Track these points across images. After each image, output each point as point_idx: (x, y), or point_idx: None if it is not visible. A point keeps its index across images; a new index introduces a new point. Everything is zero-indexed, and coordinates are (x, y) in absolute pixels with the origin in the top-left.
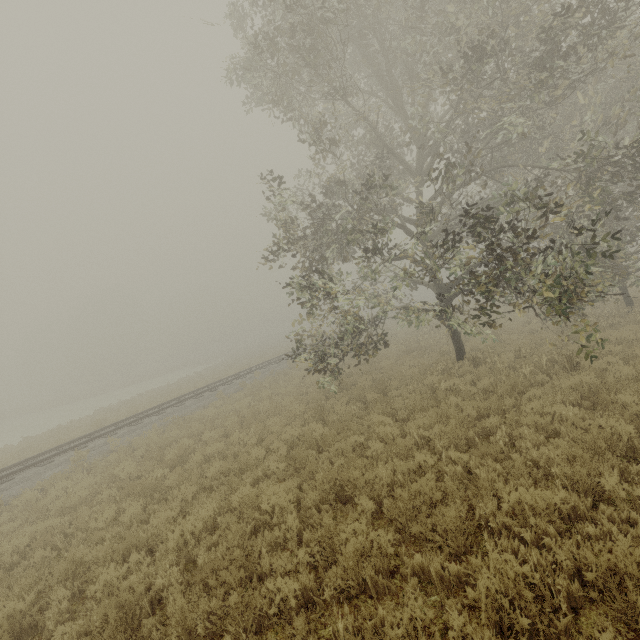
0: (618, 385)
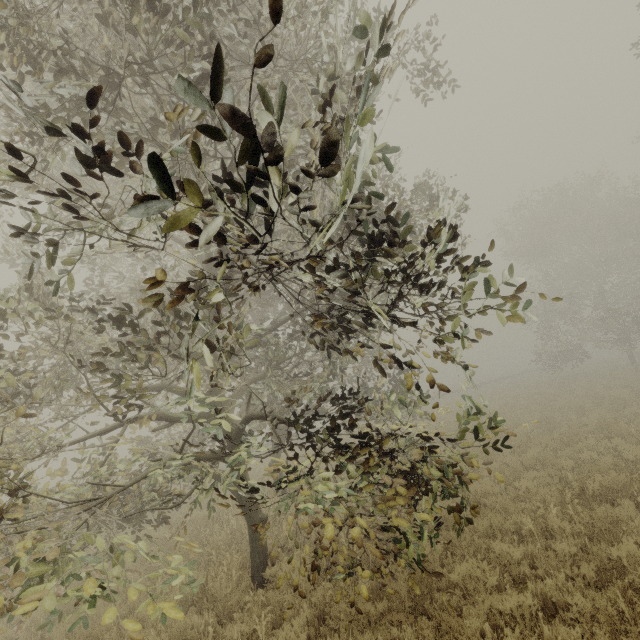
0: None
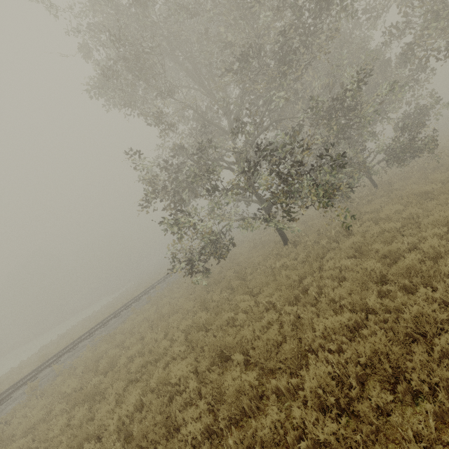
0: (372, 239)
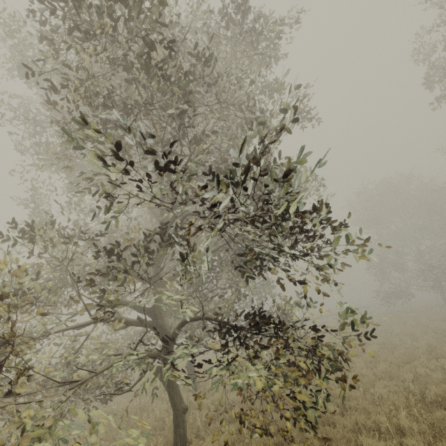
0: None
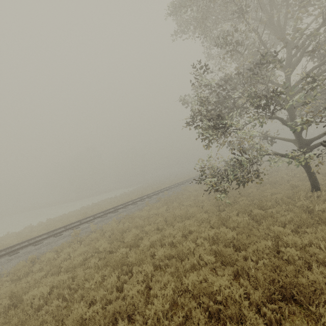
0: None
